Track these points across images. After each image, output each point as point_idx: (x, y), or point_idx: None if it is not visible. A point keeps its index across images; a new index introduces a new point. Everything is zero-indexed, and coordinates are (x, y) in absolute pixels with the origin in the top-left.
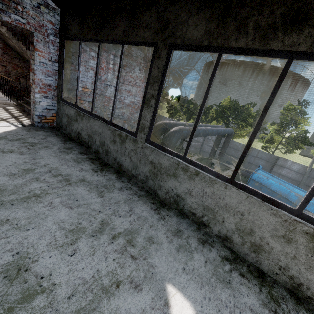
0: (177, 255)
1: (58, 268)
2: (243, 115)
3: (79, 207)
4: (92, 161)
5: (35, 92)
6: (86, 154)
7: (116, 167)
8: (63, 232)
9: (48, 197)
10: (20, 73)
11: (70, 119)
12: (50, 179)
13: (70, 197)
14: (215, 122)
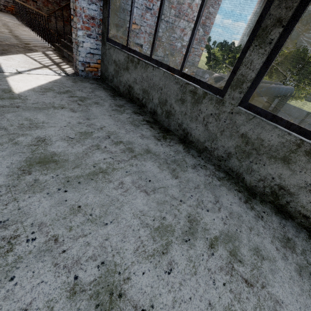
0: (303, 283)
1: (158, 294)
2: (309, 68)
3: (155, 192)
4: (151, 125)
5: (77, 28)
6: (141, 115)
7: (179, 135)
8: (147, 231)
9: (117, 174)
10: (51, 11)
11: (118, 68)
12: (111, 147)
13: (141, 176)
14: (267, 78)
